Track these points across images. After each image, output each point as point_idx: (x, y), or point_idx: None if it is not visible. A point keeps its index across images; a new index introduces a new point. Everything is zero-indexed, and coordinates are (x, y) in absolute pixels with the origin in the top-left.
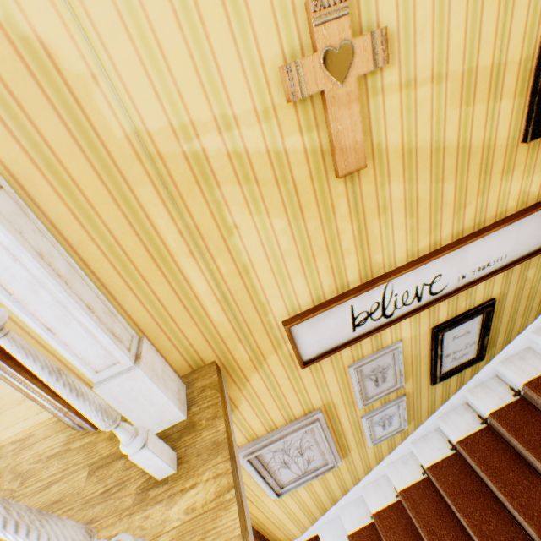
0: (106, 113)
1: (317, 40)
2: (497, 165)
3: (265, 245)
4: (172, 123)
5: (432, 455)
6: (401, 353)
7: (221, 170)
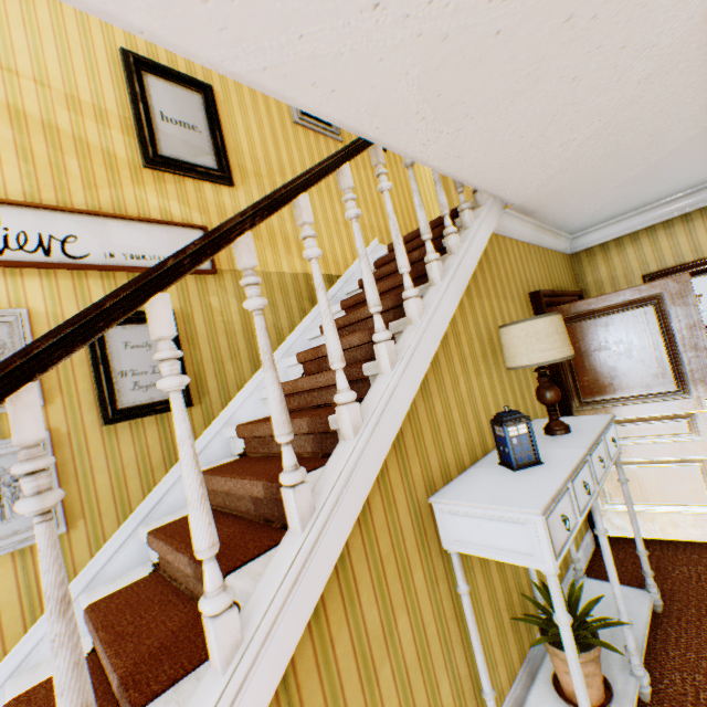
0: None
1: None
2: (126, 173)
3: None
4: None
5: (113, 590)
6: (28, 330)
7: None
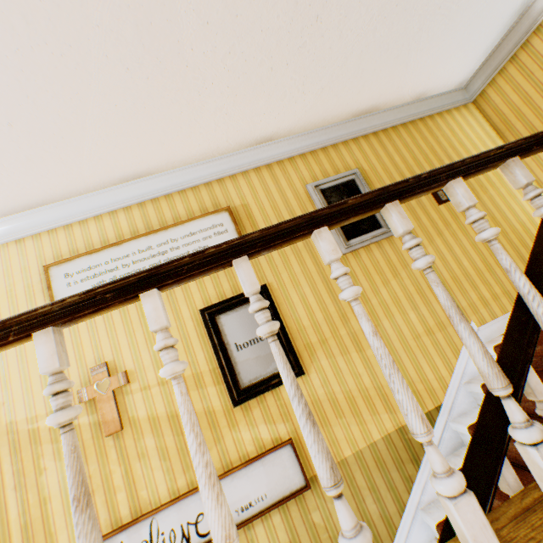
0: (3, 415)
1: (94, 379)
2: (223, 421)
3: (61, 481)
4: (28, 416)
5: None
6: None
7: (45, 435)
